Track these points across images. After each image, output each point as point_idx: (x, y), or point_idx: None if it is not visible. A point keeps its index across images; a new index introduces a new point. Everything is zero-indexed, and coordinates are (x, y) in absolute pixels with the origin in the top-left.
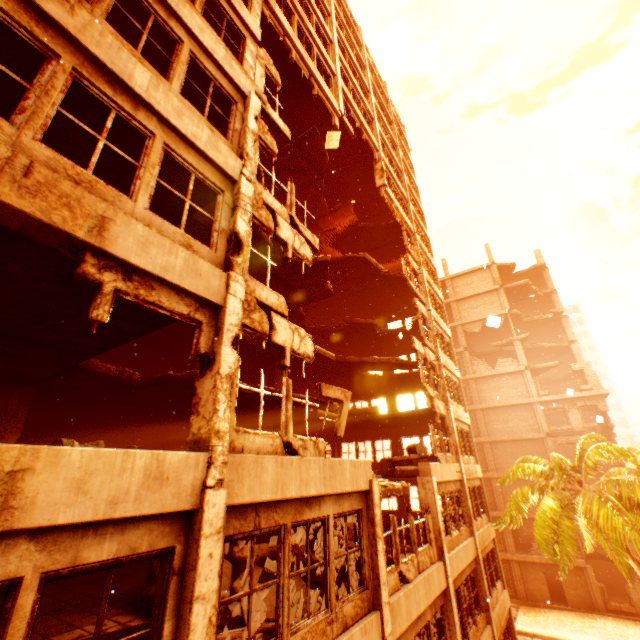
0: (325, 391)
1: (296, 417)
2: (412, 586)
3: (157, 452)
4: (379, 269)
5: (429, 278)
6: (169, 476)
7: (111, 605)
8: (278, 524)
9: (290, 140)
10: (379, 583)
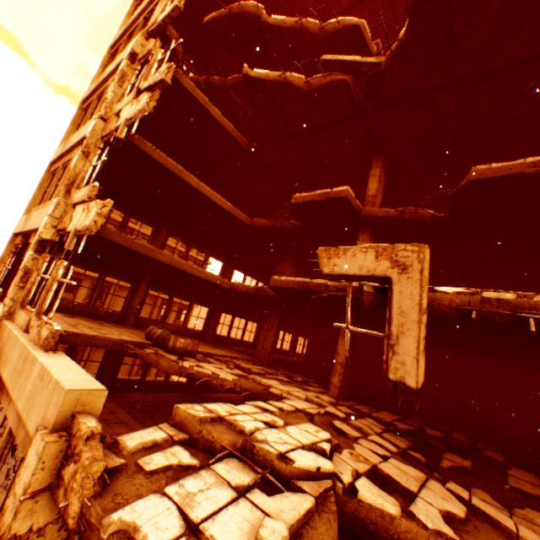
0: (328, 264)
1: None
2: None
3: None
4: None
5: None
6: None
7: None
8: None
9: (176, 6)
10: None
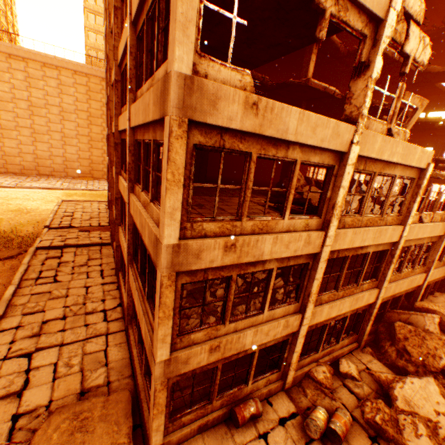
0: (405, 99)
1: None
2: (424, 225)
3: (337, 122)
4: None
5: None
6: (339, 135)
7: (263, 195)
8: (372, 171)
9: None
10: (408, 215)
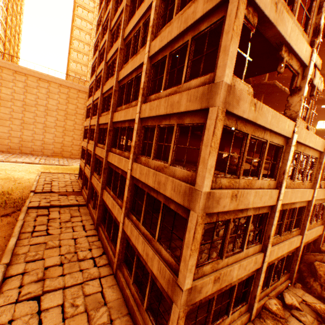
0: None
1: None
2: (322, 190)
3: (287, 119)
4: None
5: None
6: (288, 127)
7: None
8: (299, 151)
9: None
10: (316, 182)
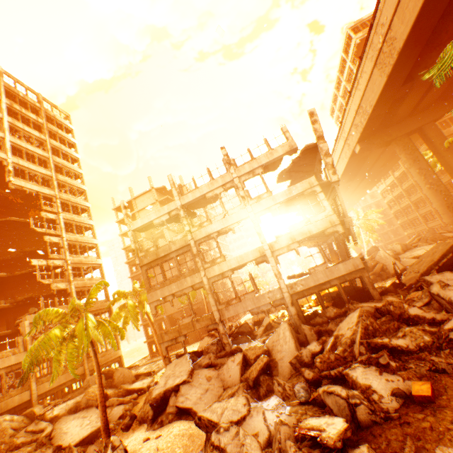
0: None
1: None
2: None
3: None
4: (28, 222)
5: (73, 217)
6: None
7: None
8: None
9: None
10: None
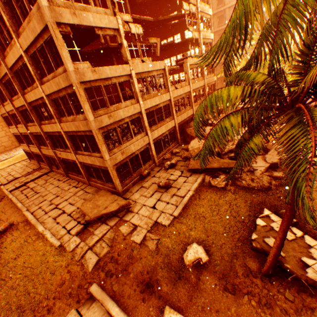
0: (150, 41)
1: (144, 53)
2: (178, 90)
3: (122, 66)
4: None
5: None
6: (125, 69)
7: None
8: (144, 77)
9: None
10: (169, 88)
